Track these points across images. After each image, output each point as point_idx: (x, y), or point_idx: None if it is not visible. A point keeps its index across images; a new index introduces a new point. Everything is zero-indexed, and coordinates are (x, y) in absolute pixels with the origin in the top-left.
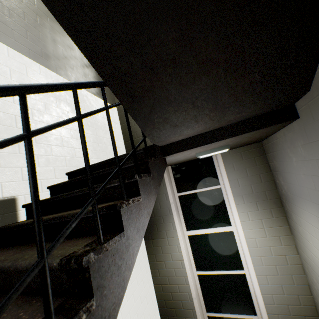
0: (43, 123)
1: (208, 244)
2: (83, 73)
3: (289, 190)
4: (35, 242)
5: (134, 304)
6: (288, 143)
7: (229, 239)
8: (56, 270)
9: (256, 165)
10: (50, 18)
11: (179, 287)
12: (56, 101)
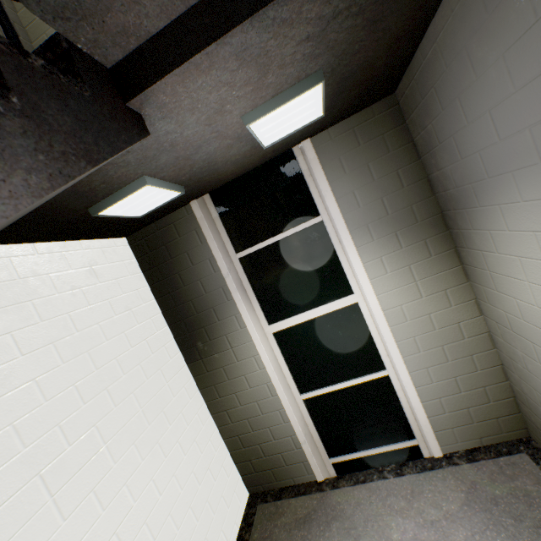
0: None
1: (314, 341)
2: None
3: (469, 175)
4: None
5: (181, 493)
6: (476, 11)
7: (352, 320)
8: None
9: (389, 152)
10: None
11: (272, 432)
12: None
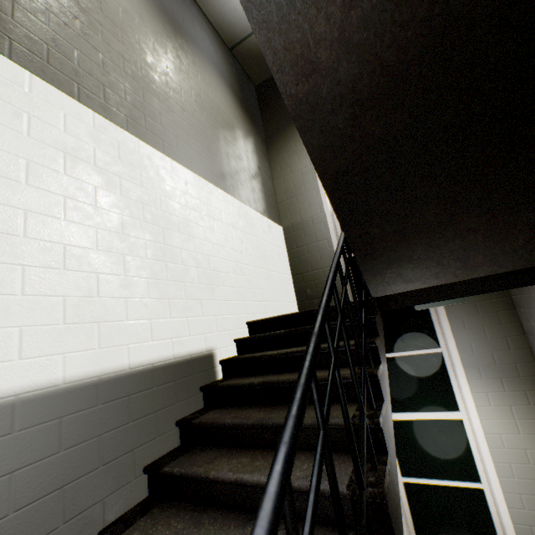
0: (226, 261)
1: (420, 437)
2: (251, 187)
3: None
4: (266, 404)
5: None
6: None
7: (455, 432)
8: (342, 429)
9: (501, 323)
10: (222, 127)
11: None
12: (233, 232)
